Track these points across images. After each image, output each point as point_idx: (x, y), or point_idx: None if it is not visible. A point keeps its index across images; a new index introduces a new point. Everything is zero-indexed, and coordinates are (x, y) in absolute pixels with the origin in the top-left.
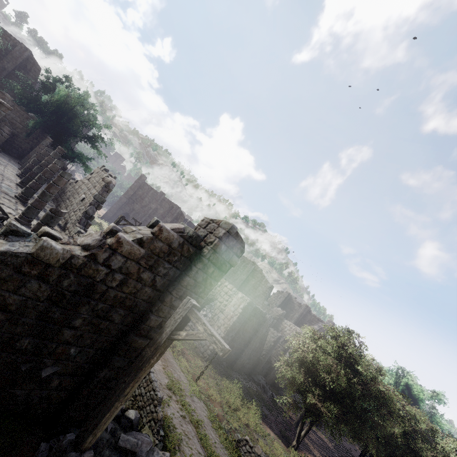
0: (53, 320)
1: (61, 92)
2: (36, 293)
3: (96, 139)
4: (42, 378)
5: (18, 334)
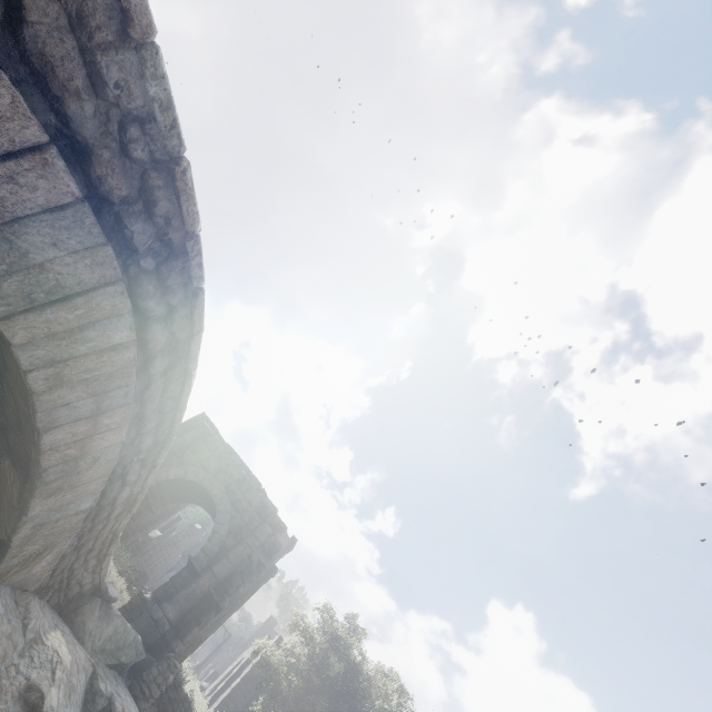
0: None
1: None
2: None
3: None
4: None
5: None
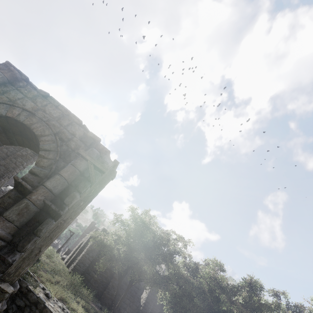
0: None
1: None
2: None
3: None
4: None
5: None
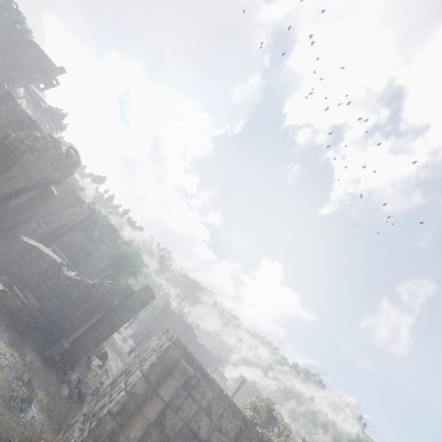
0: (76, 305)
1: (123, 247)
2: (75, 293)
3: (137, 272)
4: (64, 329)
5: (65, 306)
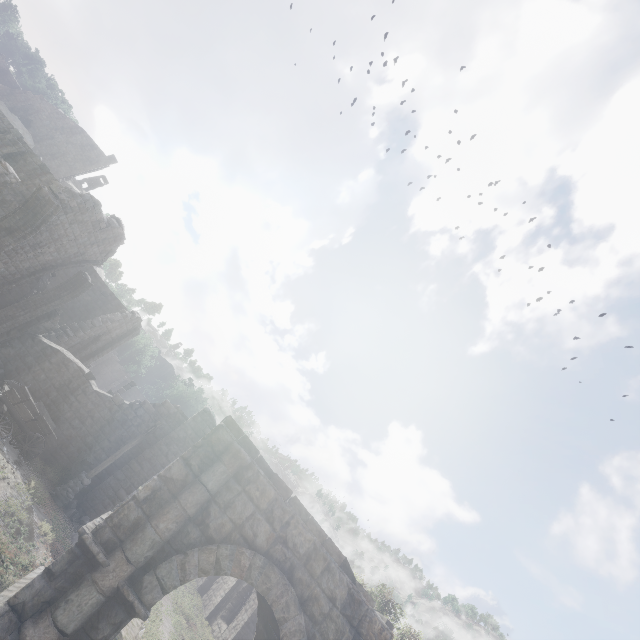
0: (104, 432)
1: (179, 387)
2: (105, 415)
3: None
4: (85, 466)
5: (90, 433)
